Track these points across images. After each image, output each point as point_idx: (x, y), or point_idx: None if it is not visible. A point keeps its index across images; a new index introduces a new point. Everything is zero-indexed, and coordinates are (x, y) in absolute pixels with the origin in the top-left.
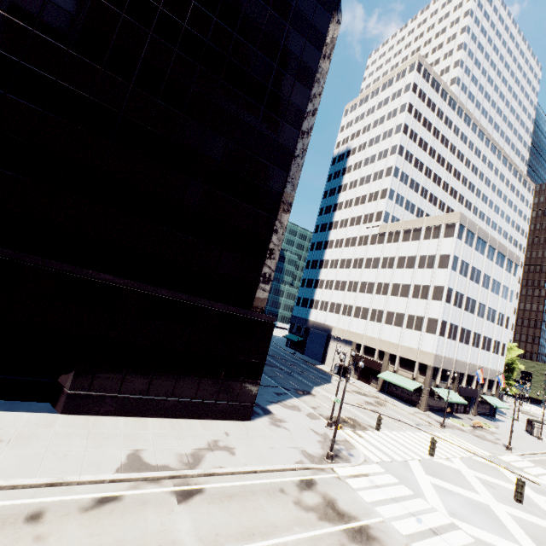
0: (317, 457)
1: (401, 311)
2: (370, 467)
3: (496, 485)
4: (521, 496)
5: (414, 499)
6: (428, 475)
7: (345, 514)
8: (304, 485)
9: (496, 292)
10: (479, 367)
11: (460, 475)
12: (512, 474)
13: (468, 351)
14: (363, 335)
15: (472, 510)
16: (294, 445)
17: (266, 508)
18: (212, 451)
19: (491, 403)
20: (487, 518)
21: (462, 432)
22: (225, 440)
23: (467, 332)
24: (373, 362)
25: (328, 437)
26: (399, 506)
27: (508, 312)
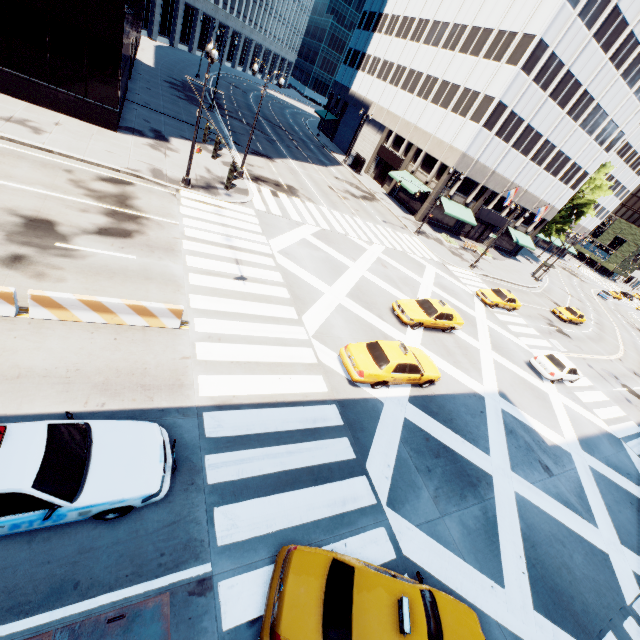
0: (172, 179)
1: (458, 82)
2: (238, 208)
3: (394, 268)
4: (229, 183)
5: (253, 234)
6: (313, 237)
7: (130, 206)
8: (112, 181)
9: (631, 80)
10: (527, 193)
11: (359, 251)
12: (434, 274)
13: (522, 165)
14: (399, 119)
15: (318, 261)
16: (151, 163)
17: (20, 168)
18: (6, 122)
19: (513, 238)
20: (327, 269)
21: (438, 244)
22: (45, 125)
23: (534, 136)
24: (395, 157)
25: (223, 180)
26: (221, 229)
27: (627, 126)
